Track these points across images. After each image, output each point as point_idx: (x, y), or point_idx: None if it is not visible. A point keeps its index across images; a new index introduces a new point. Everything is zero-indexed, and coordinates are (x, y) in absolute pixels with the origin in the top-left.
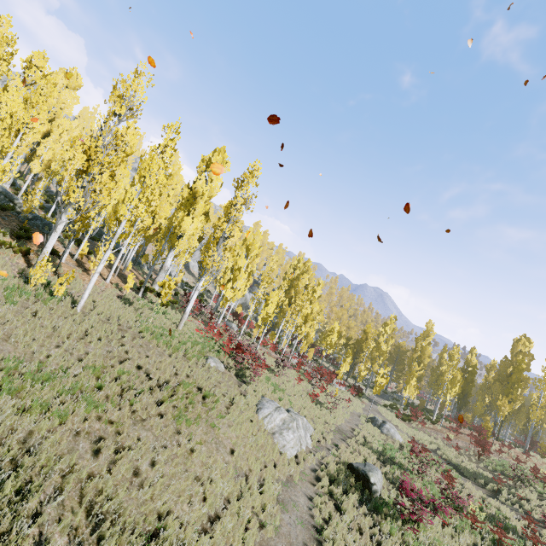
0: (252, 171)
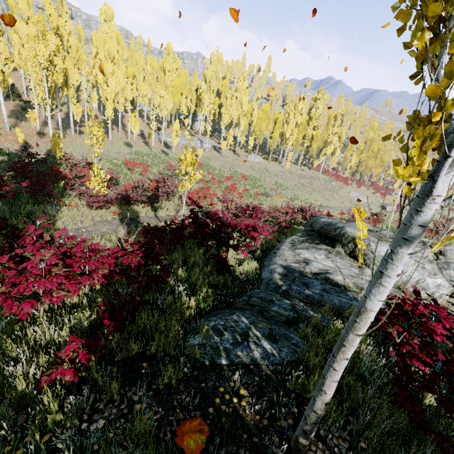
0: (340, 113)
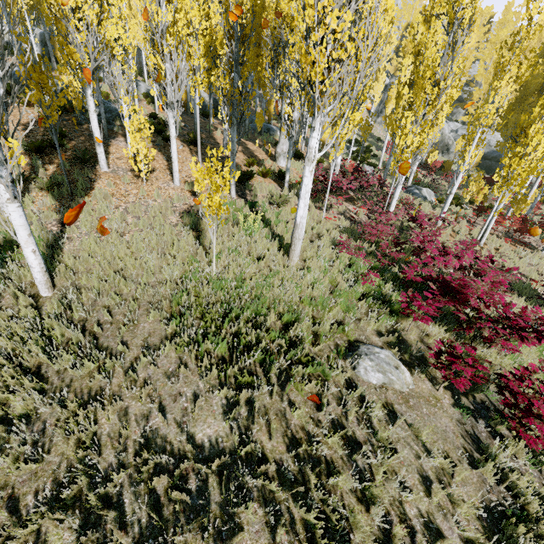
0: None
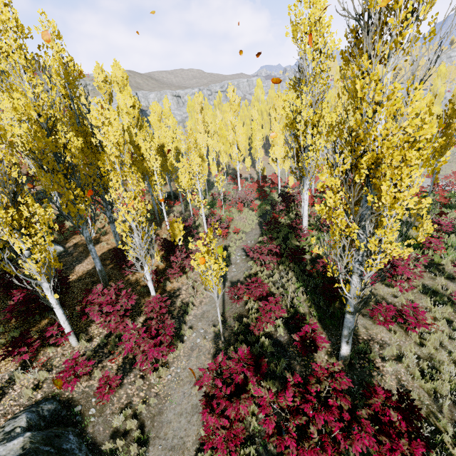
0: None
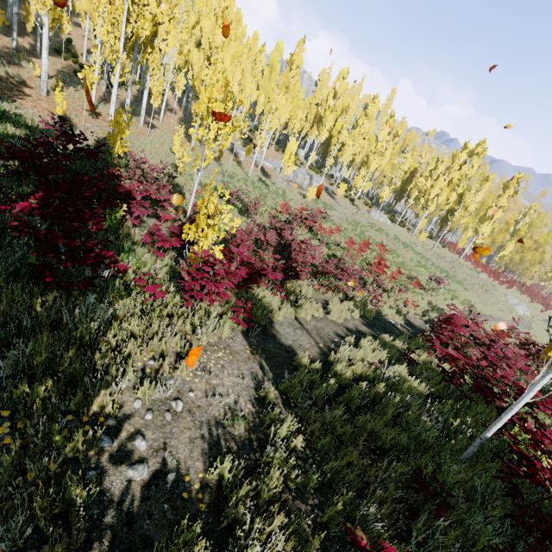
0: (517, 180)
